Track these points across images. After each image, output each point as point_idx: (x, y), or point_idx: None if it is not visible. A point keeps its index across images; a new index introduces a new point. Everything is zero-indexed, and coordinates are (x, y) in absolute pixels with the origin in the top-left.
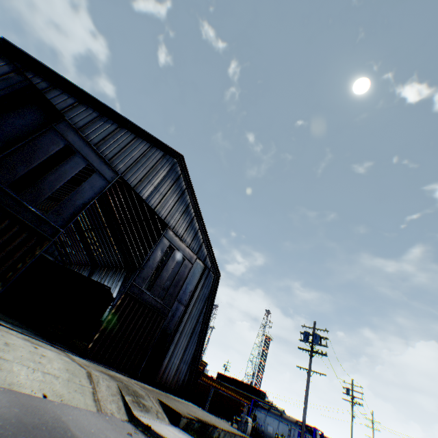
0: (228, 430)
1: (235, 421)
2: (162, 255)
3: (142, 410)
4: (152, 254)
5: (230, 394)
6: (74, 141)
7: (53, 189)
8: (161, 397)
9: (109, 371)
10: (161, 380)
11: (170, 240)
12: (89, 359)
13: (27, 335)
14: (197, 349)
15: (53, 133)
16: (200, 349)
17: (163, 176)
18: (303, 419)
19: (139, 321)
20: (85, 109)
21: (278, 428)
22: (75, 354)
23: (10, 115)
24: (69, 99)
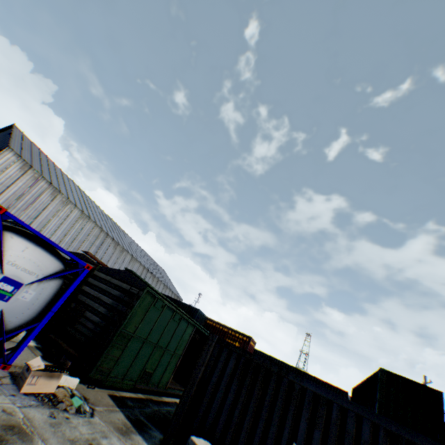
0: None
1: None
2: None
3: None
4: None
5: None
6: None
7: None
8: None
9: None
10: None
11: None
12: None
13: None
14: None
15: None
16: None
17: None
18: None
19: None
20: None
21: None
22: None
23: None
24: None
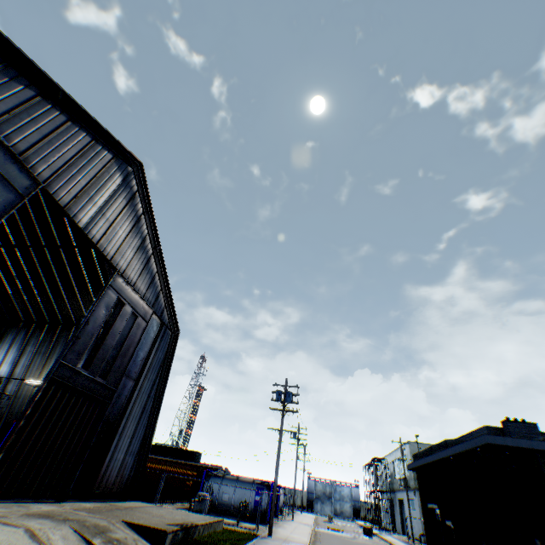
0: (206, 523)
1: (180, 499)
2: (107, 314)
3: None
4: (94, 314)
5: (177, 471)
6: None
7: None
8: (121, 515)
9: (30, 506)
10: (99, 488)
11: (119, 291)
12: None
13: None
14: (147, 432)
15: None
16: (152, 431)
17: (111, 192)
18: (275, 481)
19: (72, 417)
20: None
21: (235, 493)
22: None
23: None
24: None
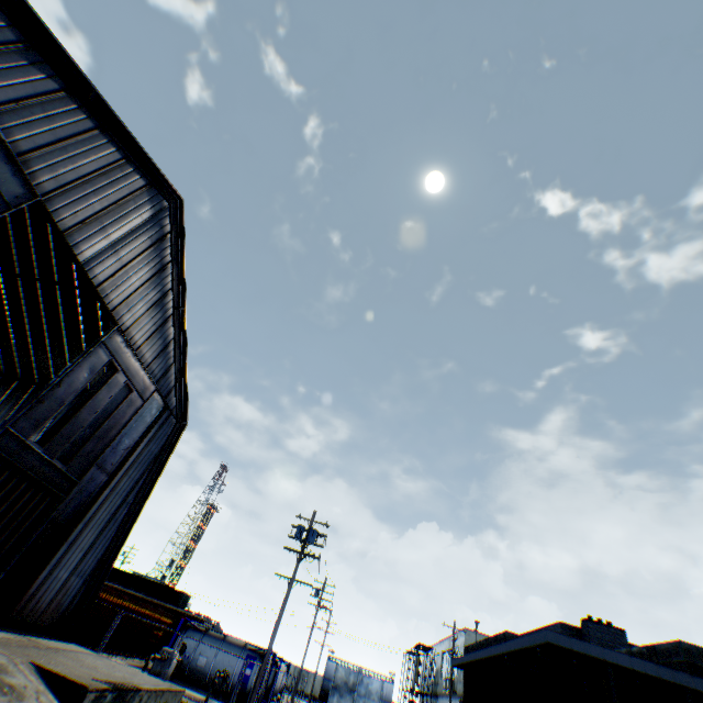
0: (155, 689)
1: (140, 654)
2: (91, 379)
3: (13, 702)
4: (71, 374)
5: (144, 613)
6: None
7: None
8: (35, 656)
9: None
10: (21, 614)
11: (114, 352)
12: None
13: None
14: (111, 548)
15: None
16: (118, 548)
17: (133, 227)
18: (269, 648)
19: (5, 507)
20: None
21: (216, 657)
22: None
23: None
24: None
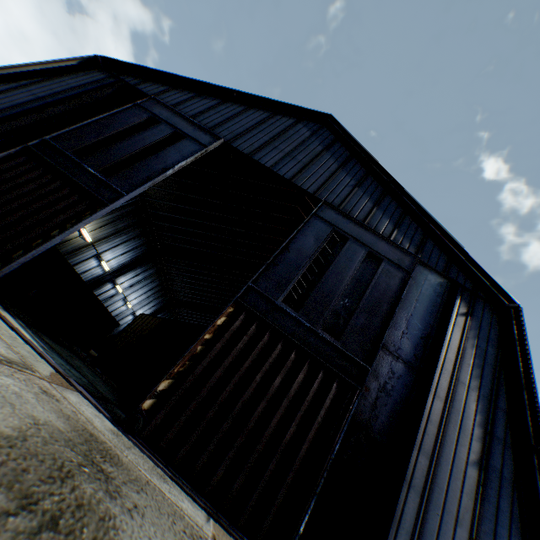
0: None
1: None
2: (318, 246)
3: None
4: (295, 241)
5: None
6: (160, 114)
7: (124, 154)
8: None
9: (163, 481)
10: None
11: (332, 223)
12: (138, 441)
13: (23, 338)
14: None
15: (136, 109)
16: None
17: (300, 143)
18: None
19: (277, 379)
20: (179, 93)
21: None
22: (107, 413)
23: (102, 111)
24: (161, 88)
